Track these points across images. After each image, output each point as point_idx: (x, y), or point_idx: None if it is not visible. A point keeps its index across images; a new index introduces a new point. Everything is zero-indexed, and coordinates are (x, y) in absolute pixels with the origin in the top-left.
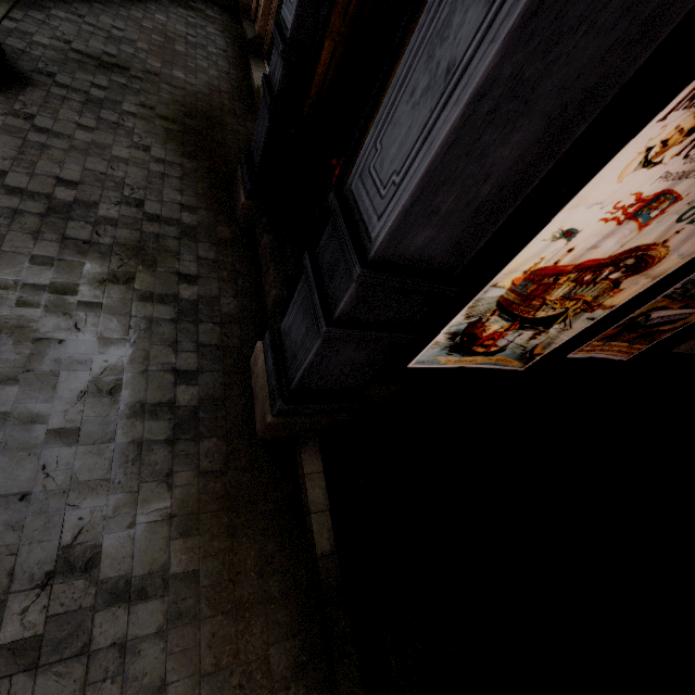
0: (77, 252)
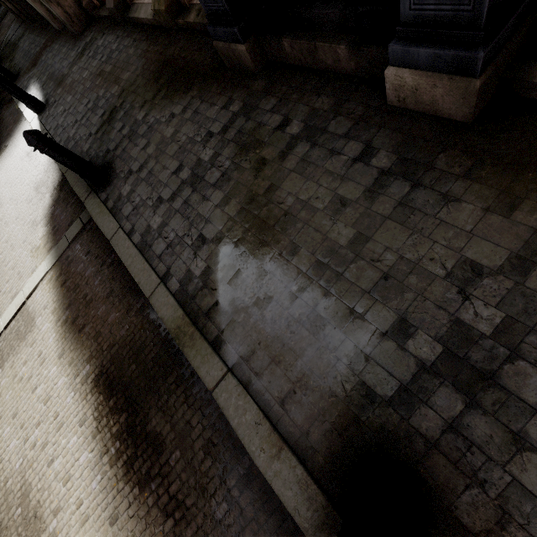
0: (227, 183)
